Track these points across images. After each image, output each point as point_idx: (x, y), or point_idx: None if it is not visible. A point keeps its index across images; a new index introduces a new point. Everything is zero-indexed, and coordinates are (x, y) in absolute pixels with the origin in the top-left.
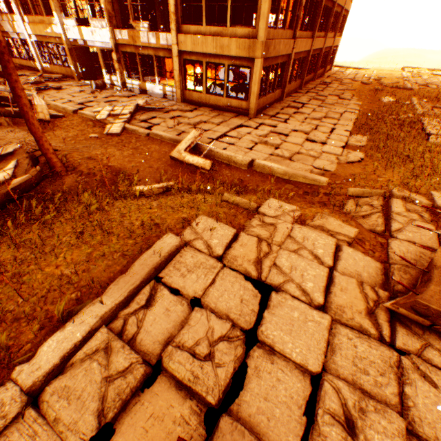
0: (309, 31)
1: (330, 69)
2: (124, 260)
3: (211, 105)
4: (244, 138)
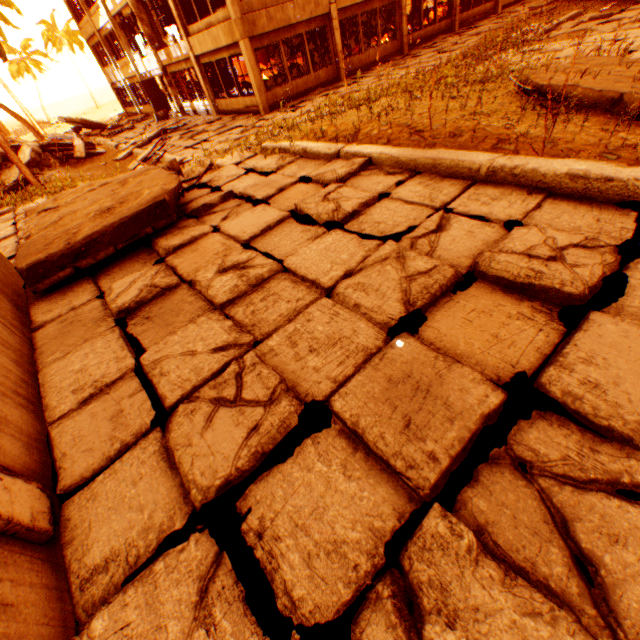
0: None
1: None
2: None
3: (236, 111)
4: (216, 140)
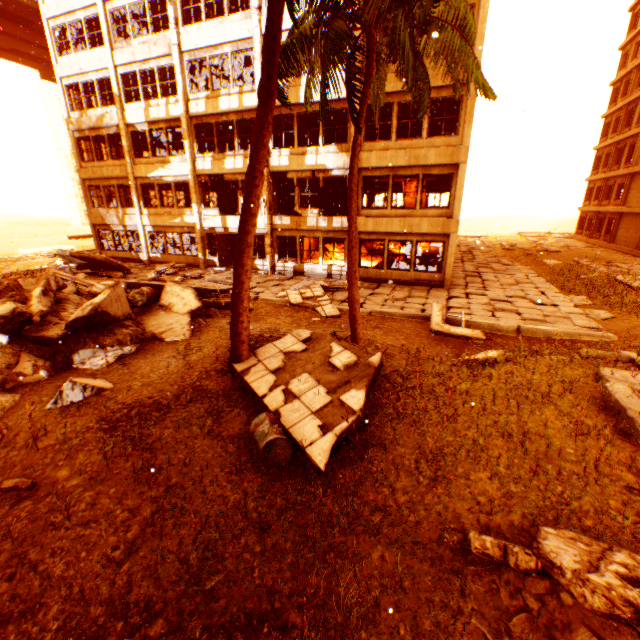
0: None
1: None
2: (590, 411)
3: (392, 280)
4: (474, 308)
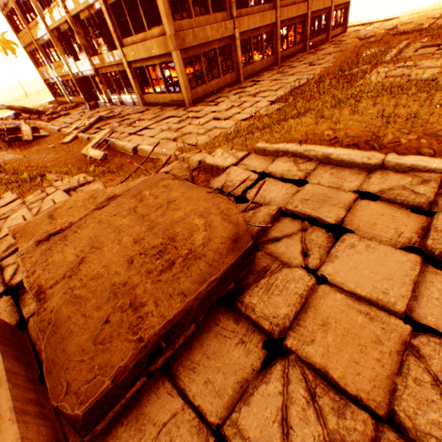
0: (265, 3)
1: (344, 31)
2: None
3: (162, 103)
4: (157, 128)
